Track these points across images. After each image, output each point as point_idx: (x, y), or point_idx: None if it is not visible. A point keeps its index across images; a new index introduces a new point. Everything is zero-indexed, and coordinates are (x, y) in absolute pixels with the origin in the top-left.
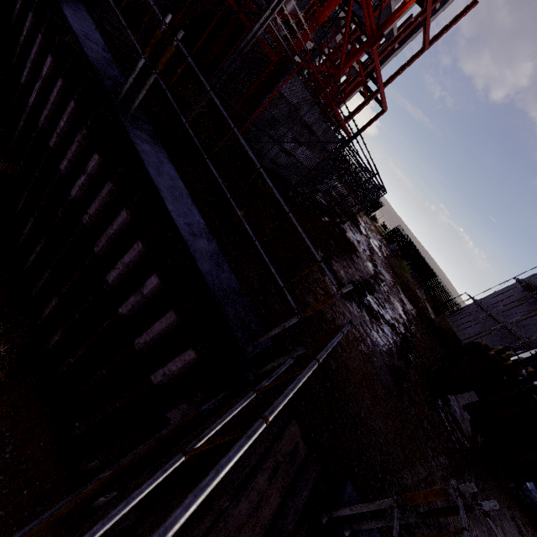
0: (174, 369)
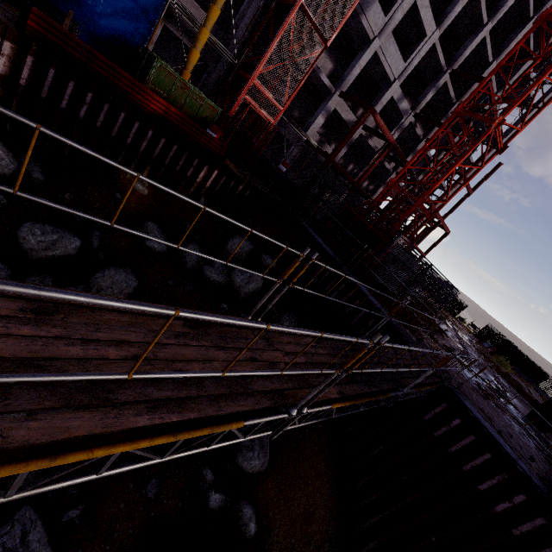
0: None
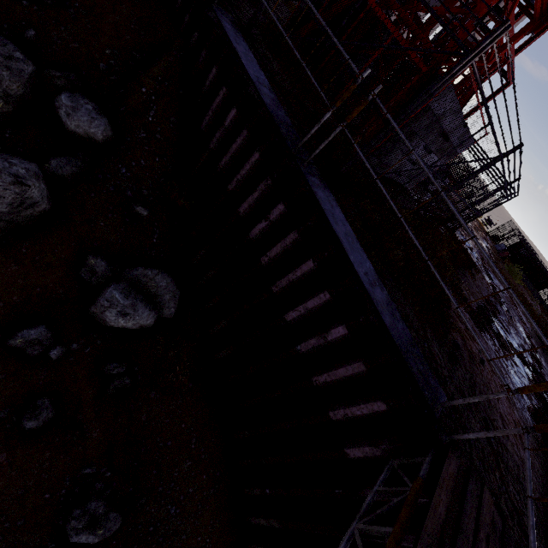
0: (359, 414)
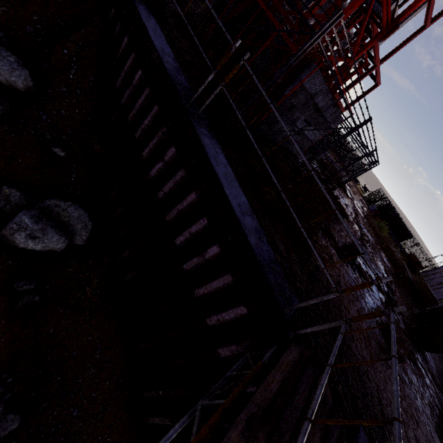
0: (227, 318)
